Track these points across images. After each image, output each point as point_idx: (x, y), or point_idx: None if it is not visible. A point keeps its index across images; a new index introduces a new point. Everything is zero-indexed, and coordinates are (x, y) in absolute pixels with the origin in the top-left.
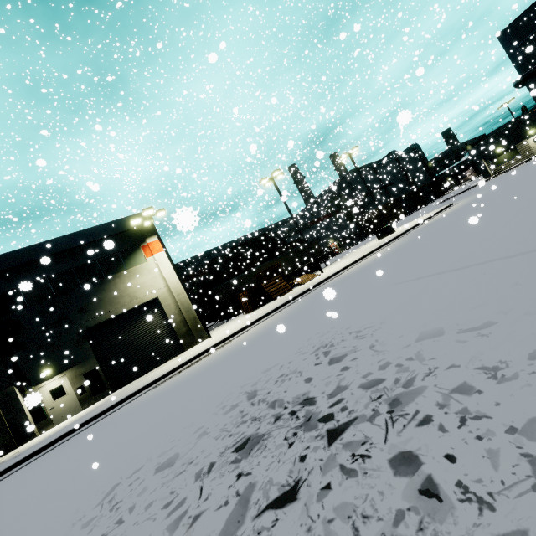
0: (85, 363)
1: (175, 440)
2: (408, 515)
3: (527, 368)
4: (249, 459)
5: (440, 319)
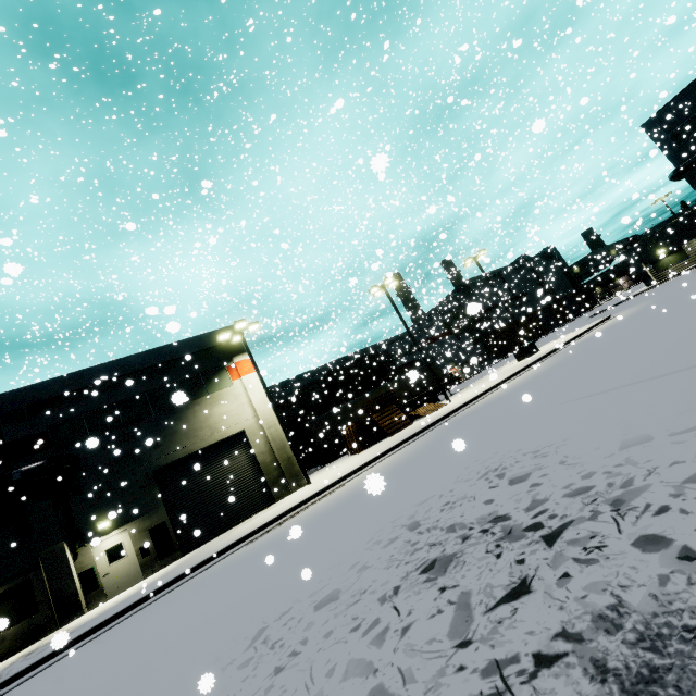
0: (151, 515)
1: (323, 579)
2: (673, 576)
3: None
4: (448, 574)
5: (643, 426)
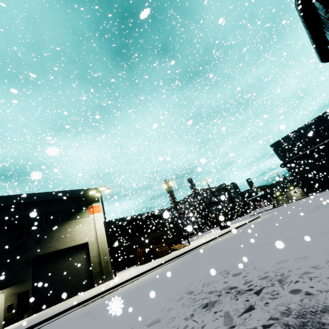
0: (22, 284)
1: (147, 315)
2: (304, 299)
3: (326, 264)
4: (216, 307)
5: (283, 256)
